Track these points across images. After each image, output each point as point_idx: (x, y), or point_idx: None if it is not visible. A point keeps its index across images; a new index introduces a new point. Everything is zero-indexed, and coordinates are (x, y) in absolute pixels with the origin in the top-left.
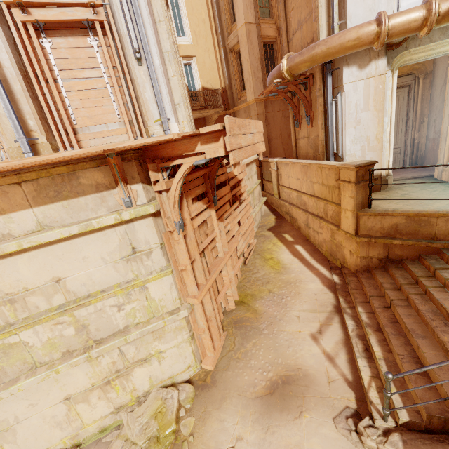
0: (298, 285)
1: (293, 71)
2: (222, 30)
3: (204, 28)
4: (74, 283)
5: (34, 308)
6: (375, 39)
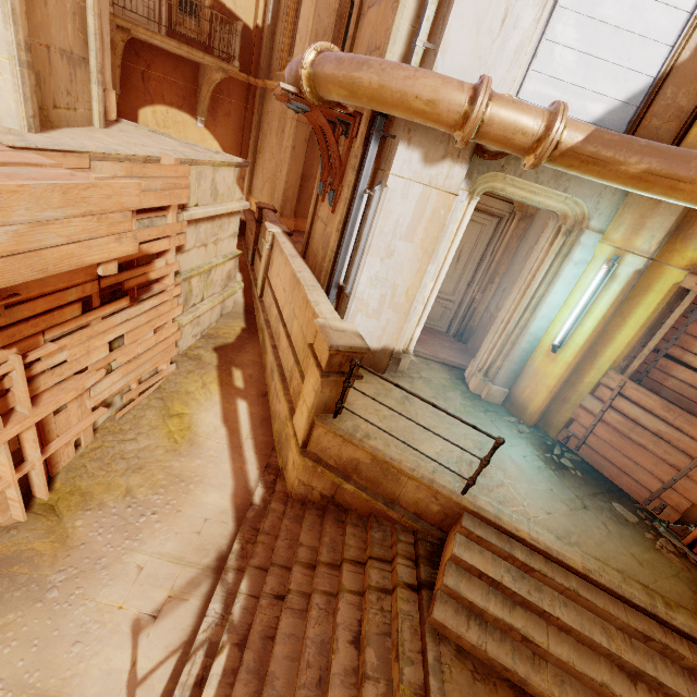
0: (190, 490)
1: (320, 89)
2: None
3: None
4: None
5: None
6: (459, 125)
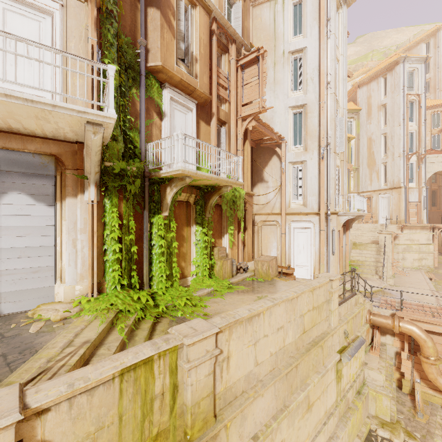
0: None
1: None
2: None
3: None
4: (420, 241)
5: (414, 242)
6: None
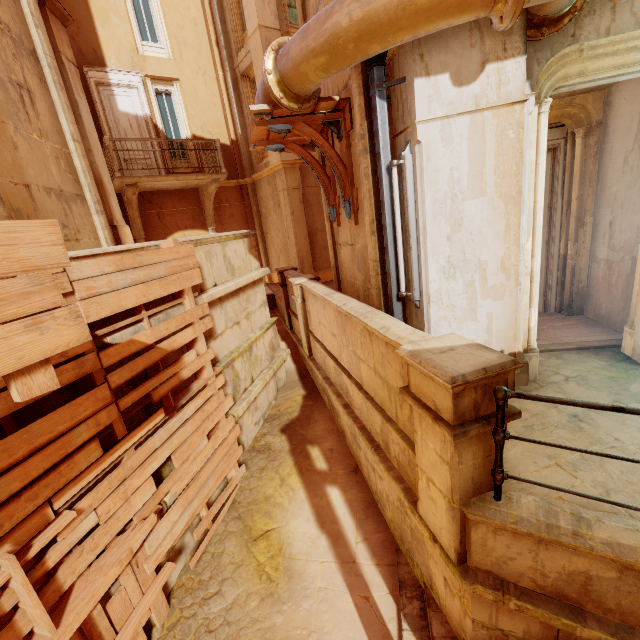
0: None
1: (293, 84)
2: (229, 41)
3: (195, 34)
4: None
5: None
6: None
